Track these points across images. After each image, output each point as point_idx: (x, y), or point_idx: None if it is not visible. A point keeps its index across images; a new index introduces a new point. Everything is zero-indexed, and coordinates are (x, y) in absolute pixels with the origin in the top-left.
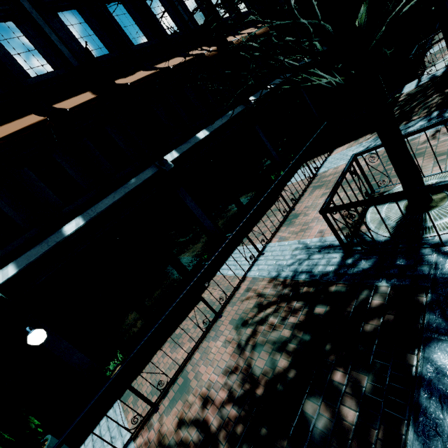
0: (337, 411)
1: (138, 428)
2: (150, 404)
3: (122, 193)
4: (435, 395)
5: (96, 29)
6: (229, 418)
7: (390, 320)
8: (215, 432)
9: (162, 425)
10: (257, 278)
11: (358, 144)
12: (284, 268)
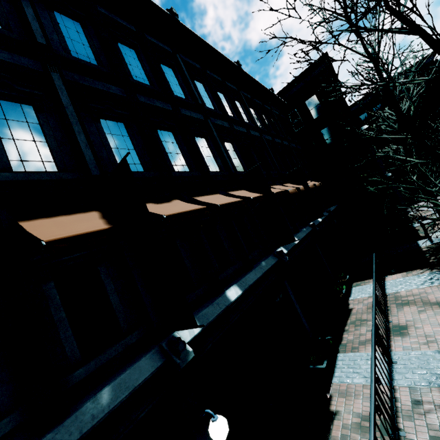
0: None
1: None
2: None
3: (261, 272)
4: None
5: (239, 156)
6: None
7: None
8: None
9: None
10: (415, 387)
11: (415, 275)
12: None
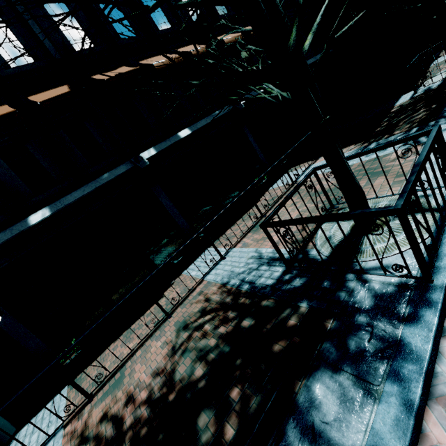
0: (221, 427)
1: (72, 416)
2: (85, 395)
3: (93, 187)
4: (299, 425)
5: (82, 22)
6: (140, 419)
7: (295, 343)
8: (125, 431)
9: (90, 416)
10: (211, 282)
11: None
12: (235, 275)
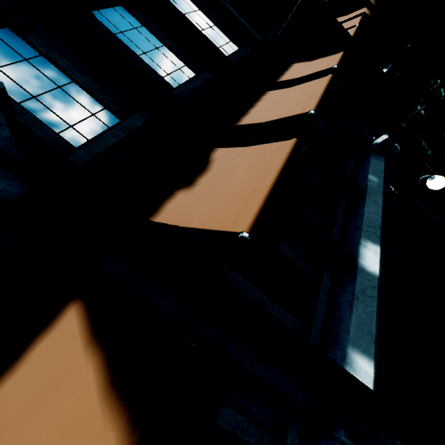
0: None
1: None
2: None
3: None
4: None
5: None
6: None
7: None
8: None
9: None
10: None
11: None
12: None
